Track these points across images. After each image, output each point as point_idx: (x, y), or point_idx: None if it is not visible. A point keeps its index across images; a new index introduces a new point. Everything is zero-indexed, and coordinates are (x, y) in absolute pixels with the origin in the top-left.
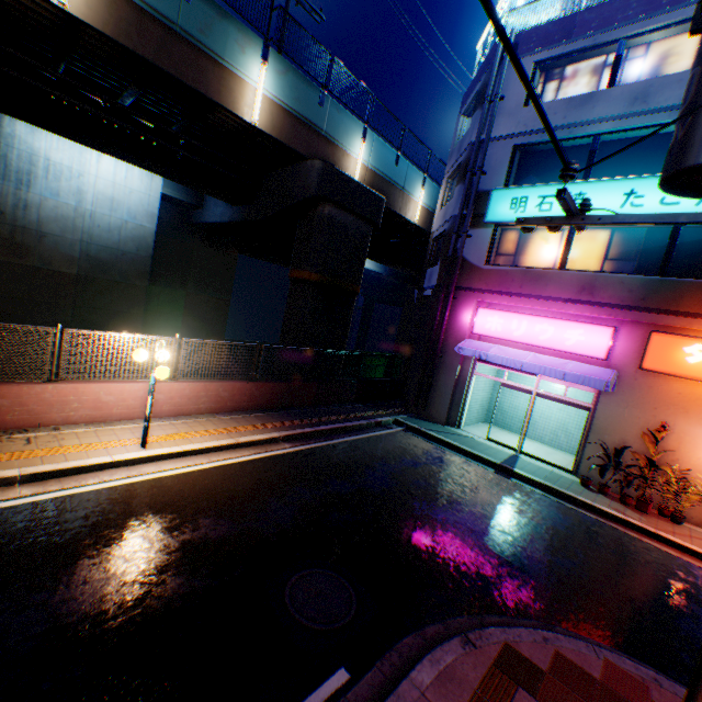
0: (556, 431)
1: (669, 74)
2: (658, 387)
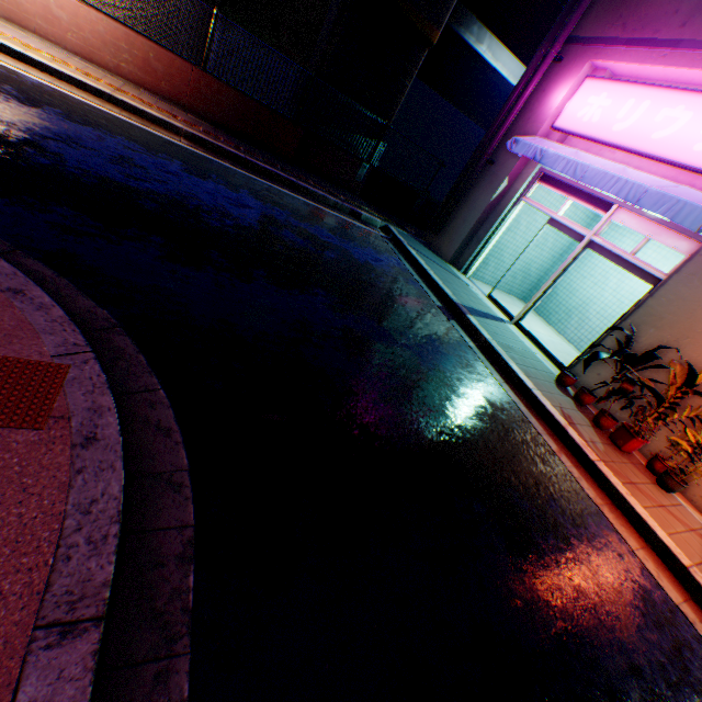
0: None
1: None
2: None
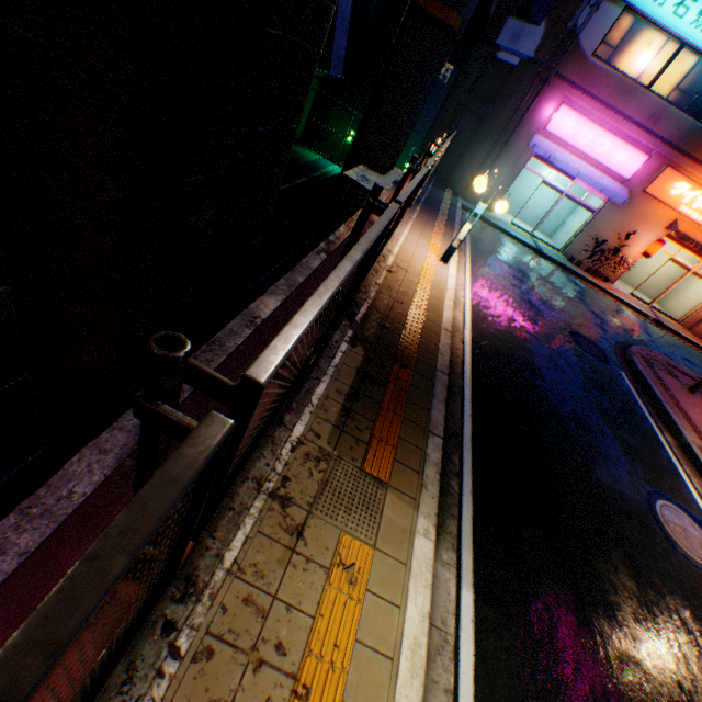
0: (539, 217)
1: None
2: (642, 206)
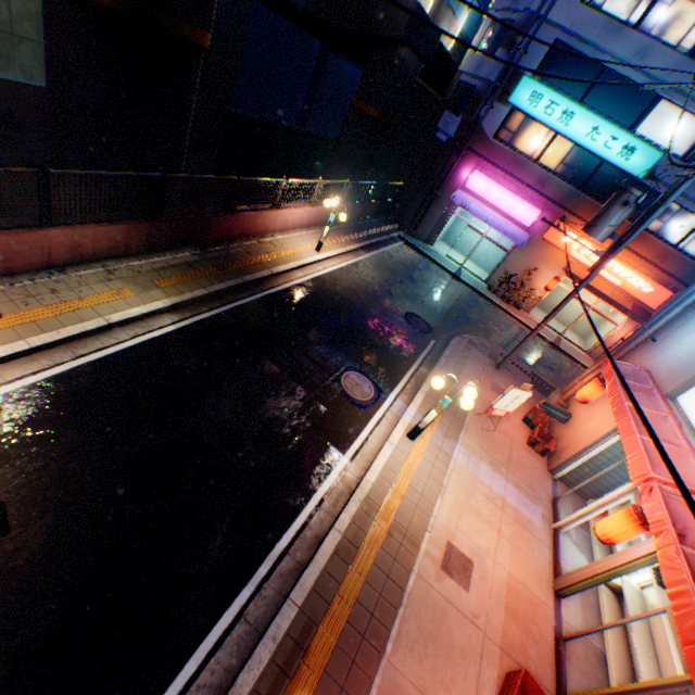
0: (481, 256)
1: (668, 39)
2: (543, 250)
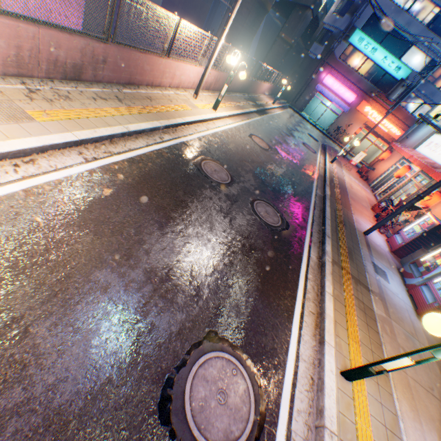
0: (322, 120)
1: (419, 18)
2: (355, 115)
